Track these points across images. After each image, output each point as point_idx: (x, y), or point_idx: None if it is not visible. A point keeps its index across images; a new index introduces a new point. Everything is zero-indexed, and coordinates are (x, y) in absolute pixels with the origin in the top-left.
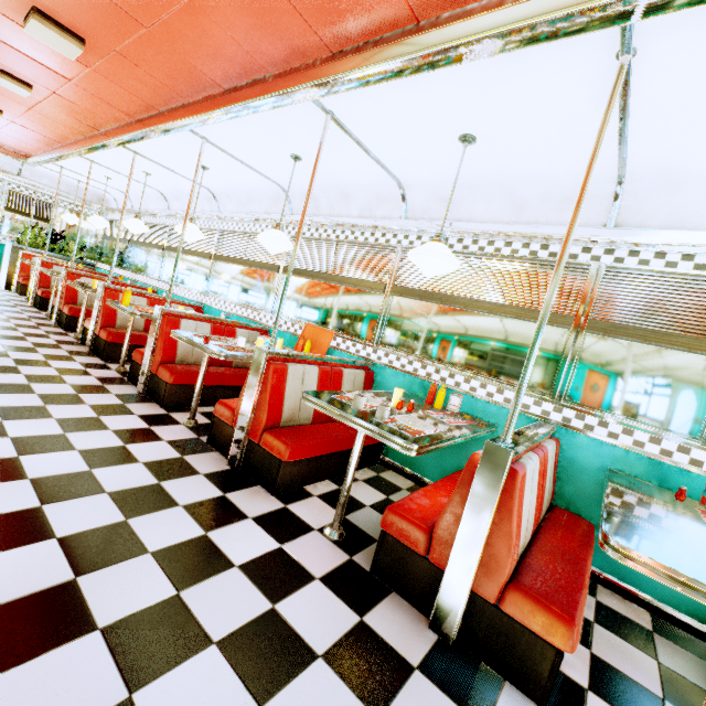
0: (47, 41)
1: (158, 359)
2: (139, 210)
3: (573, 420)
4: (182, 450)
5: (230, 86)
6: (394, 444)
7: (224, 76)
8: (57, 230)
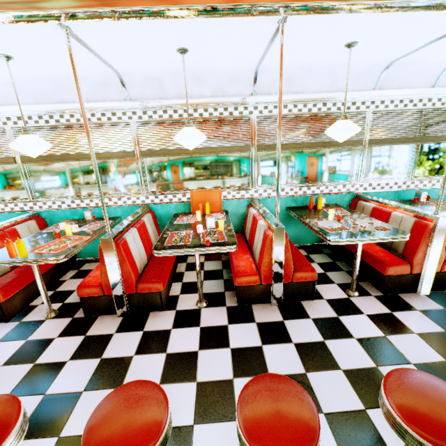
0: None
1: (132, 280)
2: None
3: (367, 188)
4: (246, 320)
5: None
6: (401, 238)
7: None
8: None
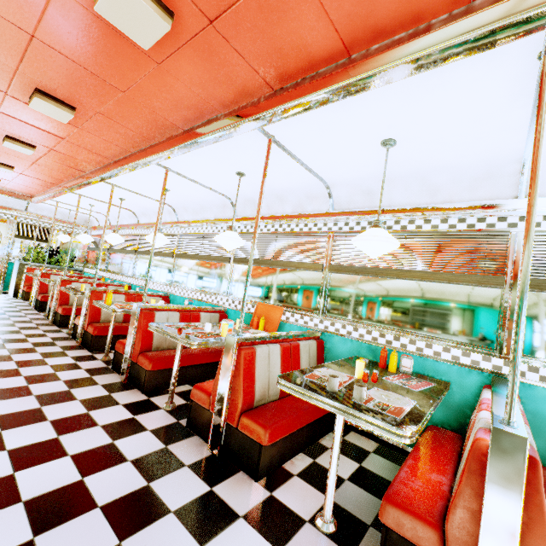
0: (47, 112)
1: (137, 349)
2: (116, 226)
3: (526, 373)
4: (165, 439)
5: (188, 127)
6: (385, 431)
7: (184, 120)
8: (54, 247)
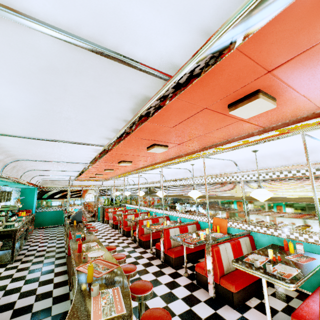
0: (123, 165)
1: (166, 247)
2: (141, 187)
3: None
4: (190, 290)
5: (170, 158)
6: (281, 284)
7: (169, 157)
8: (112, 196)
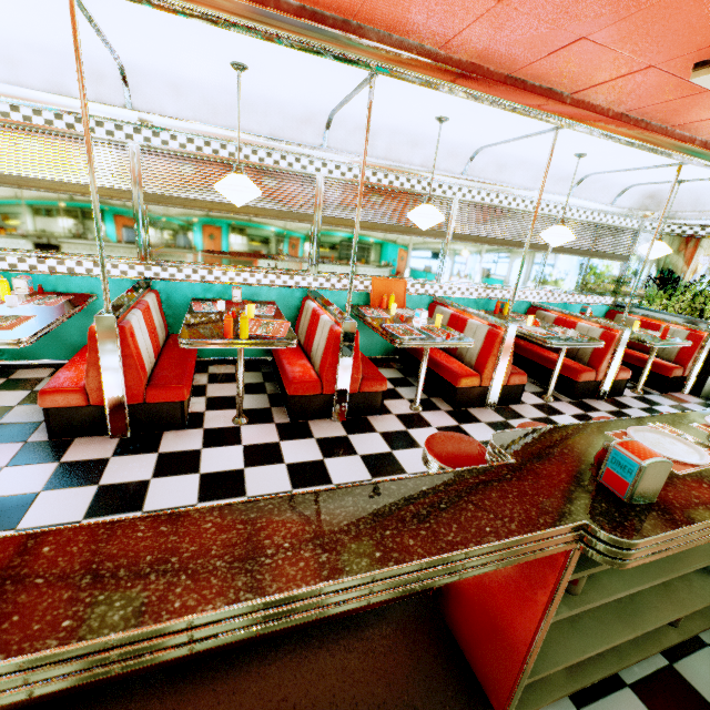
0: None
1: (360, 376)
2: None
3: (543, 297)
4: (473, 421)
5: (519, 76)
6: (599, 345)
7: (536, 74)
8: None
